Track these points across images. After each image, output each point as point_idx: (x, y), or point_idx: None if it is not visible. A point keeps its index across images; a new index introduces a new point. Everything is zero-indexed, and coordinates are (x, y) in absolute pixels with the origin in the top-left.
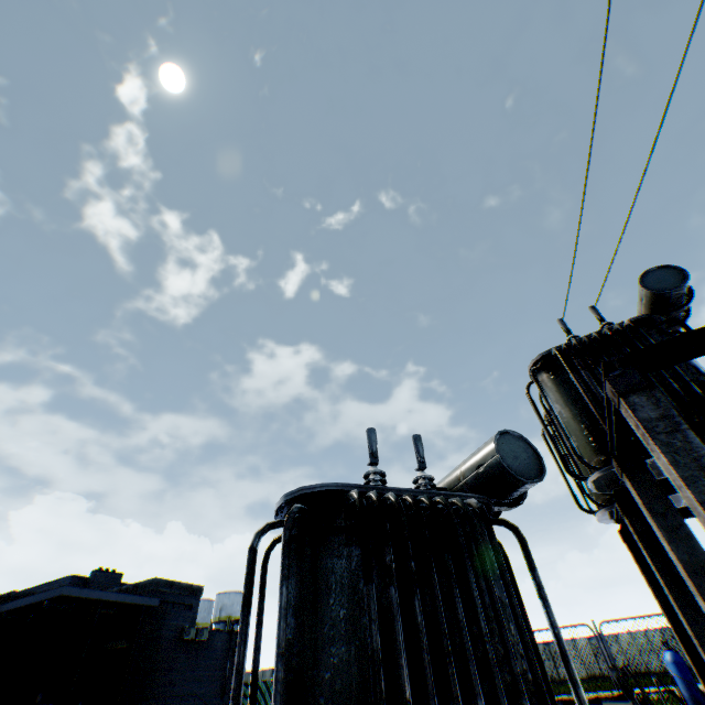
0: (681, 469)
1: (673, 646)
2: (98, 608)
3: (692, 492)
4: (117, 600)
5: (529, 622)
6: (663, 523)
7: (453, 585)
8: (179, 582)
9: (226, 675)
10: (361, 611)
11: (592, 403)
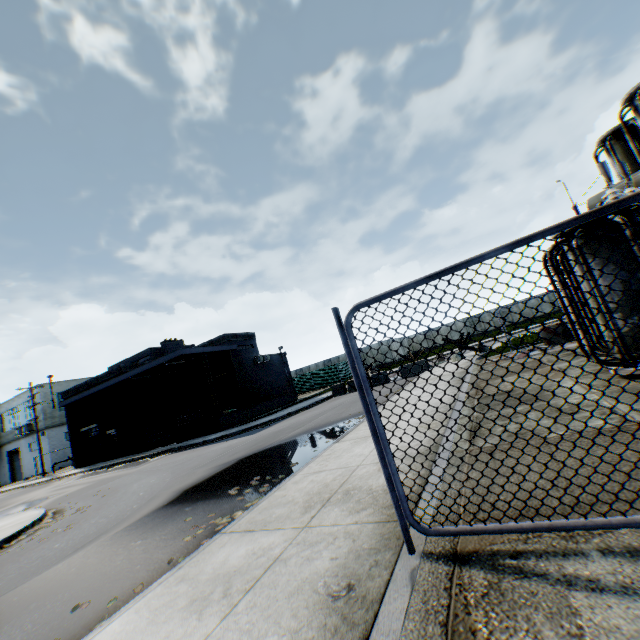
0: None
1: (552, 300)
2: (205, 358)
3: None
4: (213, 351)
5: None
6: None
7: None
8: (239, 334)
9: (287, 376)
10: None
11: None
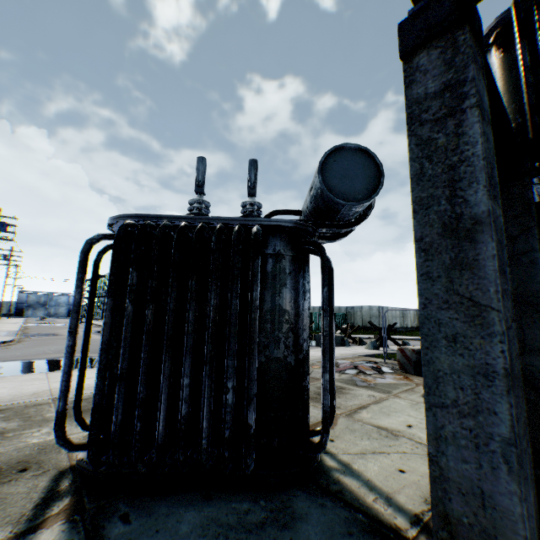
0: (422, 187)
1: None
2: None
3: (417, 224)
4: None
5: (331, 322)
6: (508, 248)
7: (190, 301)
8: None
9: None
10: (145, 310)
11: (527, 89)
